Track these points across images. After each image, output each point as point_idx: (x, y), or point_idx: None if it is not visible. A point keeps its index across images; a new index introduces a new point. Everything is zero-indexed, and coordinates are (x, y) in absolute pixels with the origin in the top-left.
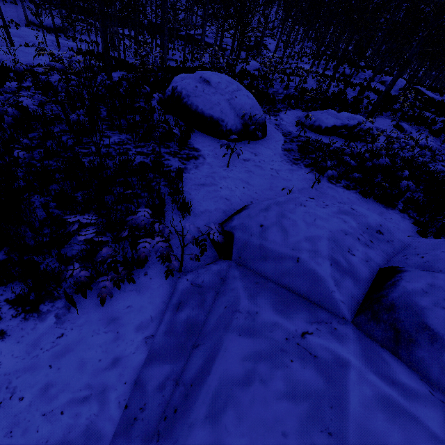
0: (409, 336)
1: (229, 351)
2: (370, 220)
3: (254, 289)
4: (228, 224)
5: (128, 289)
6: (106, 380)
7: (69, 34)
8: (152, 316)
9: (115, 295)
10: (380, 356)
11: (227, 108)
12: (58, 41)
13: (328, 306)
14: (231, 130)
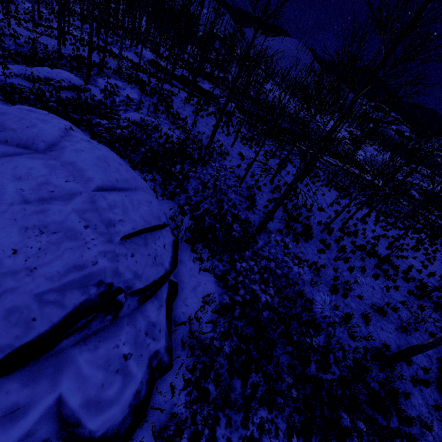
0: None
1: None
2: None
3: None
4: None
5: None
6: None
7: None
8: None
9: None
10: None
11: None
12: None
13: None
14: None
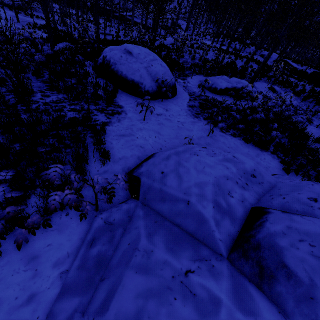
0: (270, 273)
1: (125, 288)
2: (246, 165)
3: (153, 228)
4: (137, 170)
5: (50, 229)
6: (20, 317)
7: (28, 11)
8: (69, 252)
9: (38, 235)
10: (247, 291)
11: (145, 73)
12: (17, 16)
13: (209, 243)
14: (148, 91)
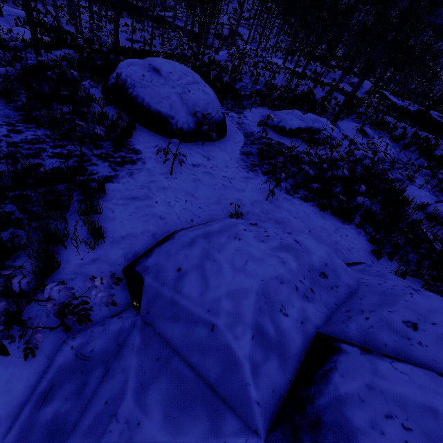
0: None
1: None
2: (314, 257)
3: (151, 372)
4: (143, 262)
5: None
6: None
7: (20, 1)
8: (1, 415)
9: None
10: None
11: (177, 103)
12: None
13: (239, 408)
14: (182, 129)
